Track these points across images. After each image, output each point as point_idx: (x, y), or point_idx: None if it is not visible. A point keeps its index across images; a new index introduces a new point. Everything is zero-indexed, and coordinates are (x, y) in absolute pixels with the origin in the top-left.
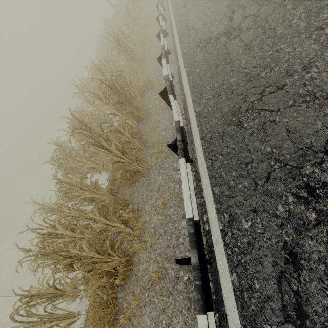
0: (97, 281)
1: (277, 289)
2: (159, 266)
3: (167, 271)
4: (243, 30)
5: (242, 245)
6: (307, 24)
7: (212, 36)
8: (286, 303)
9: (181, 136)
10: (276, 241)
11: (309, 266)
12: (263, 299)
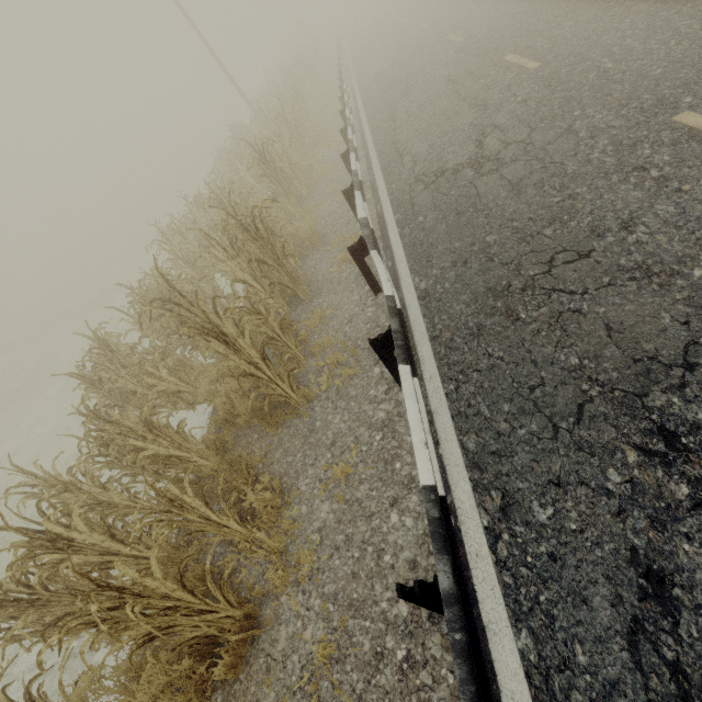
0: (164, 670)
1: (630, 663)
2: (330, 626)
3: (353, 640)
4: (505, 162)
5: (538, 560)
6: (617, 161)
7: (447, 167)
8: (656, 695)
9: (399, 322)
10: (613, 548)
11: (695, 602)
12: (599, 690)
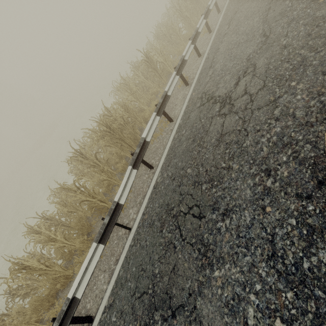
0: (48, 278)
1: None
2: None
3: (80, 303)
4: (232, 111)
5: None
6: (266, 155)
7: (215, 95)
8: None
9: (108, 219)
10: None
11: None
12: None
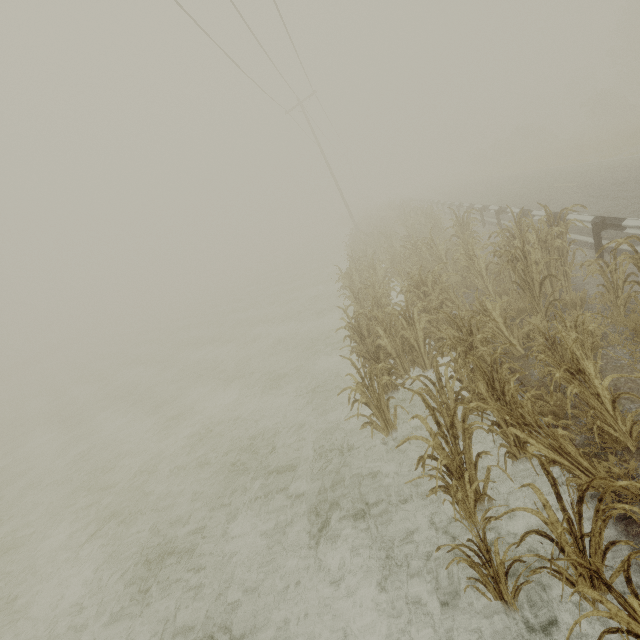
0: None
1: None
2: None
3: None
4: None
5: None
6: None
7: None
8: None
9: None
10: None
11: None
12: None
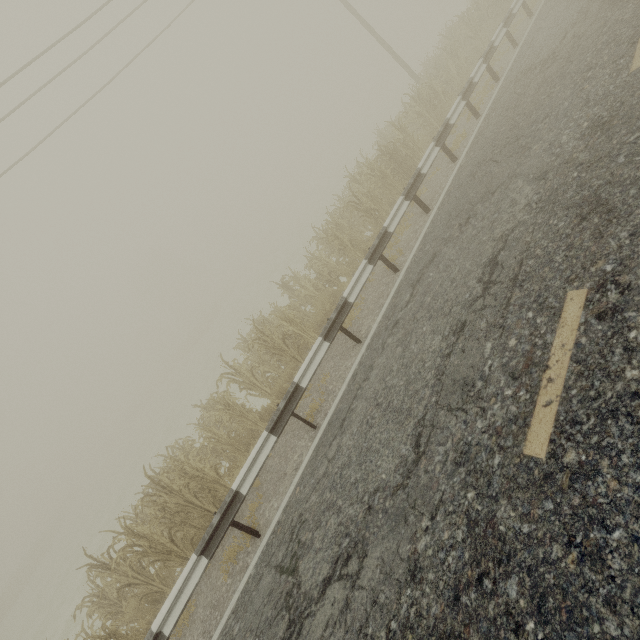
0: None
1: None
2: None
3: None
4: None
5: None
6: None
7: (299, 565)
8: None
9: None
10: None
11: None
12: None
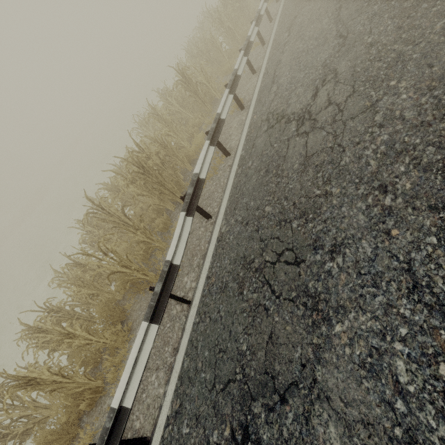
0: (65, 398)
1: None
2: None
3: None
4: (316, 127)
5: None
6: (376, 169)
7: (286, 113)
8: None
9: (160, 286)
10: None
11: None
12: None
